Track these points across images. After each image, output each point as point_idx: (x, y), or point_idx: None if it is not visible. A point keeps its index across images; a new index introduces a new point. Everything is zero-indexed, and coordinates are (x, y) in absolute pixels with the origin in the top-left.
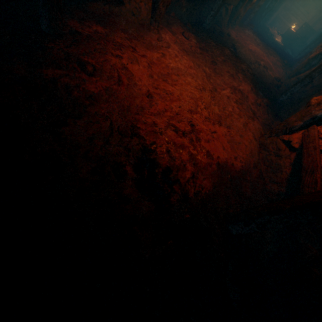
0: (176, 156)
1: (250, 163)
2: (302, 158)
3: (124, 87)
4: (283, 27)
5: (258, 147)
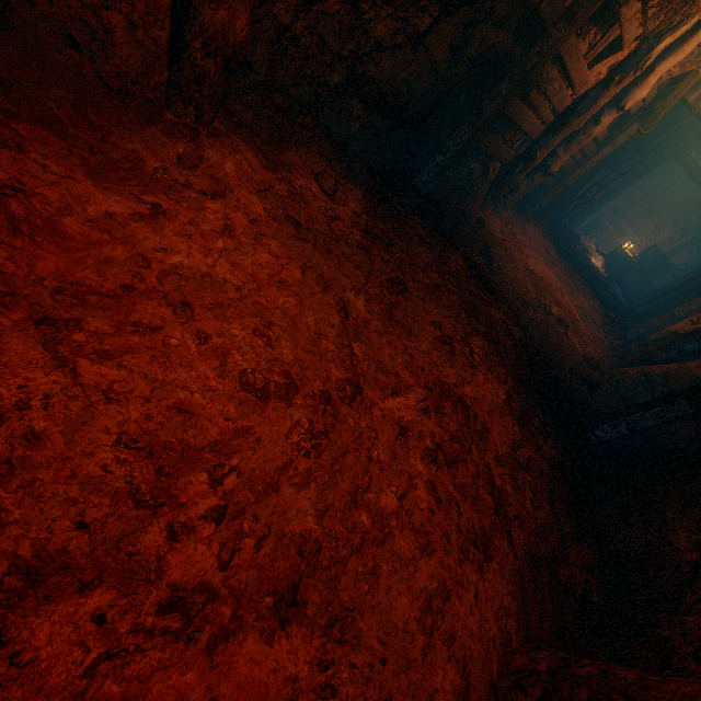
0: None
1: None
2: None
3: None
4: (607, 242)
5: None
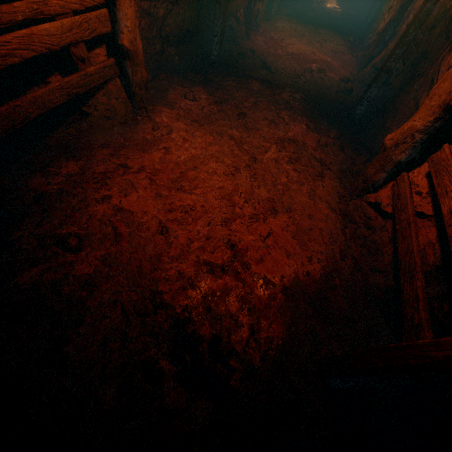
0: (221, 312)
1: (334, 255)
2: (396, 242)
3: (125, 241)
4: None
5: (340, 220)
